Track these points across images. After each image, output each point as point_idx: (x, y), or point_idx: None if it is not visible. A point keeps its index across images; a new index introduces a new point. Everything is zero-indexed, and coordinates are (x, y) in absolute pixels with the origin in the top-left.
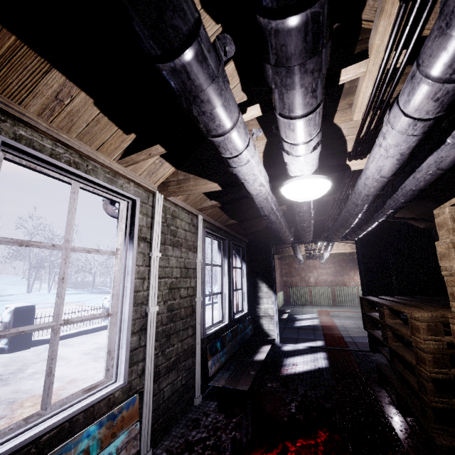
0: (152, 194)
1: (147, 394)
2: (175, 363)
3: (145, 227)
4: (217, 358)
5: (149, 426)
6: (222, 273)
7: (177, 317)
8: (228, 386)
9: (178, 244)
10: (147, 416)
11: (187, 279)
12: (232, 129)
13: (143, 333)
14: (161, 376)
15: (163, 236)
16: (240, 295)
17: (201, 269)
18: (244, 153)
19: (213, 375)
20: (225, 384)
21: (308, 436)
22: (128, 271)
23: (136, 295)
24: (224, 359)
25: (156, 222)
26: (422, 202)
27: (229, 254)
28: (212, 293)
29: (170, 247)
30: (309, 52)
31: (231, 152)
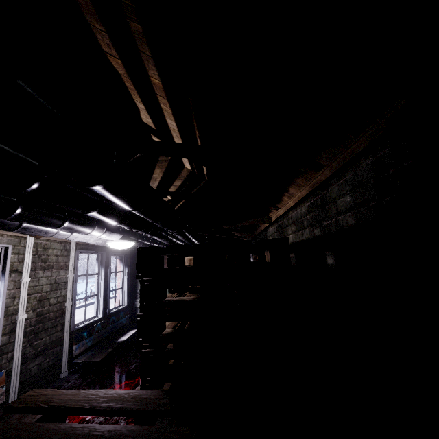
0: (24, 237)
1: (15, 372)
2: (43, 351)
3: (17, 262)
4: (83, 344)
5: (16, 392)
6: (99, 279)
7: (46, 319)
8: (87, 360)
9: (49, 267)
10: (14, 386)
11: (57, 290)
12: (56, 234)
13: (13, 333)
14: (29, 360)
15: (34, 265)
16: (122, 293)
17: (73, 280)
18: (71, 236)
19: (79, 355)
20: (85, 360)
21: (132, 379)
22: (0, 295)
23: (7, 309)
24: (90, 344)
25: (26, 257)
26: (236, 228)
27: (107, 263)
28: (86, 296)
29: (41, 271)
30: (70, 229)
31: (61, 238)
